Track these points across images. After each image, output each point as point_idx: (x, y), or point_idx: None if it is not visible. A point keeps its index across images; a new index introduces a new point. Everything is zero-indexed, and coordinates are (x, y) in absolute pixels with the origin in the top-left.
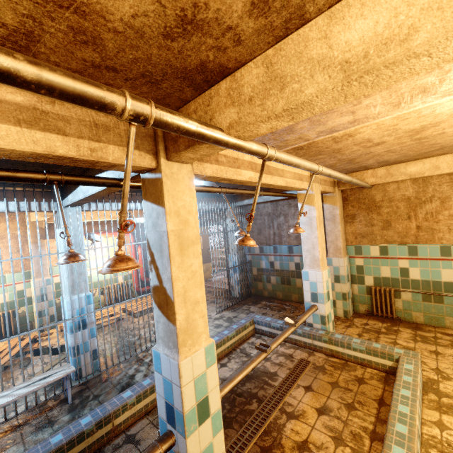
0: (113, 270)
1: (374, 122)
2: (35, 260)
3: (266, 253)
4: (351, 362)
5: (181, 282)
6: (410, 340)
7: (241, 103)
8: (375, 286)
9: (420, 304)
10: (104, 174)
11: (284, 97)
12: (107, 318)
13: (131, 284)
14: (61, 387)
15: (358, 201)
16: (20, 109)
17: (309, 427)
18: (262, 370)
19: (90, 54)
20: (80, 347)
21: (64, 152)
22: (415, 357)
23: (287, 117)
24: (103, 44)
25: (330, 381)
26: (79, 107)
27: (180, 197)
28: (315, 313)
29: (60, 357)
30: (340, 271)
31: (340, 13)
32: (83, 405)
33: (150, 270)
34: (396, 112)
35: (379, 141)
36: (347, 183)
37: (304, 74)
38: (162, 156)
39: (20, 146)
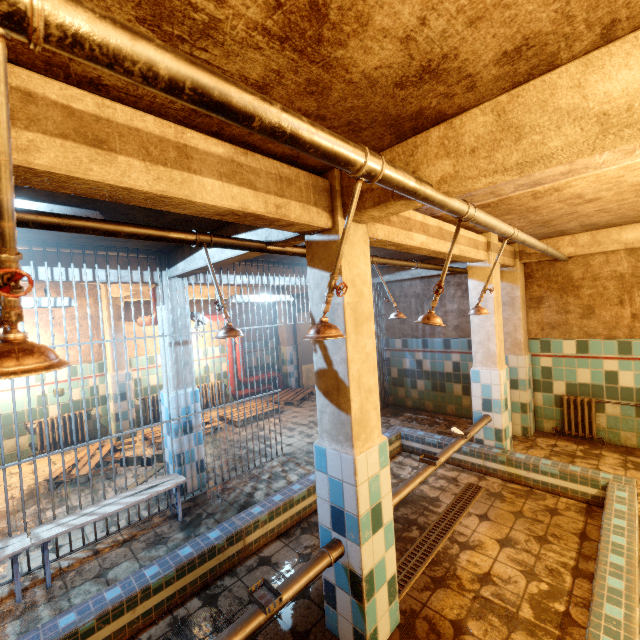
0: (325, 336)
1: (593, 173)
2: (112, 347)
3: (411, 348)
4: (538, 490)
5: (356, 364)
6: (618, 467)
7: (459, 155)
8: (568, 395)
9: (633, 420)
10: (241, 236)
11: (520, 149)
12: (202, 427)
13: (225, 385)
14: (163, 503)
15: (547, 279)
16: (221, 162)
17: (490, 559)
18: (418, 494)
19: (309, 103)
20: (185, 456)
21: (255, 209)
22: (629, 483)
23: (515, 171)
24: (329, 94)
25: (512, 510)
26: (267, 159)
27: (355, 263)
28: (487, 426)
29: (165, 465)
30: (518, 373)
31: (598, 61)
32: (196, 523)
33: (314, 350)
34: (625, 161)
35: (592, 197)
36: (533, 254)
37: (549, 125)
38: (339, 215)
39: (222, 202)
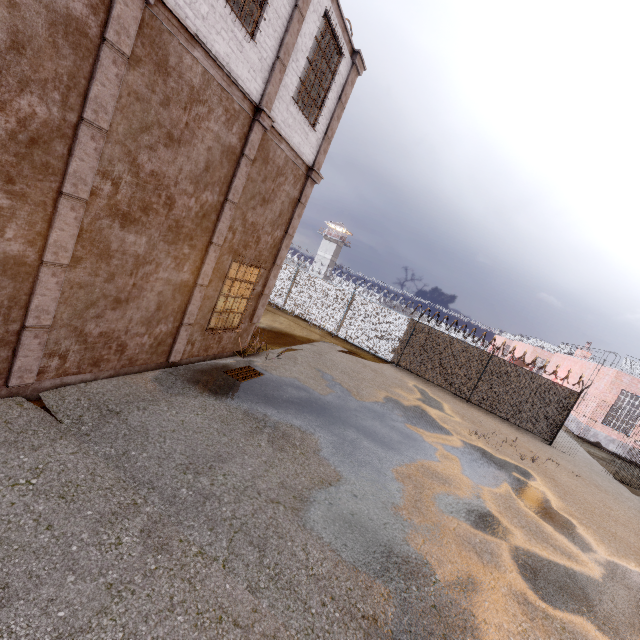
0: None
1: None
2: None
3: None
4: None
5: None
6: None
7: None
8: None
9: None
10: None
11: None
12: None
13: None
14: None
15: None
16: None
17: None
18: None
19: None
20: None
21: None
22: None
23: None
24: None
25: None
26: None
27: None
28: None
29: None
30: None
31: None
32: None
33: None
34: None
35: None
36: None
37: None
38: None
39: None
